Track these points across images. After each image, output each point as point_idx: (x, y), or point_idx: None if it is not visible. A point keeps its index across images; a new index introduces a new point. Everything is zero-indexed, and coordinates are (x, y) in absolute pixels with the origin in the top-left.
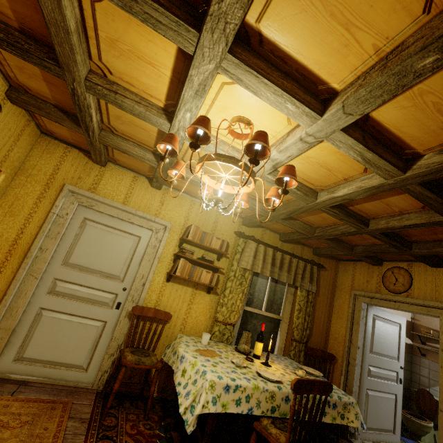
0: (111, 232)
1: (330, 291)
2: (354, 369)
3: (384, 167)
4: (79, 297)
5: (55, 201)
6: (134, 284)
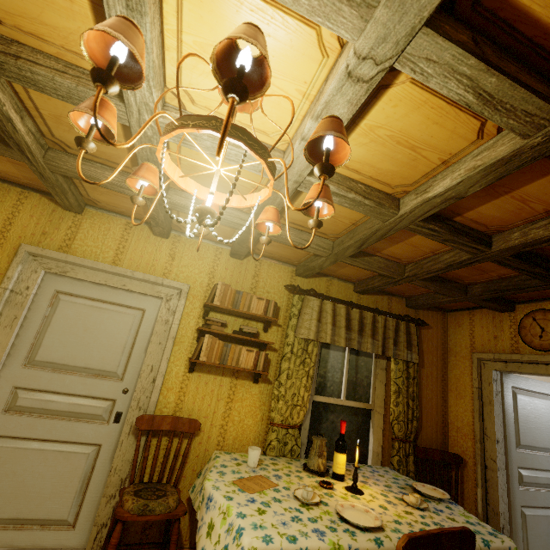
0: (98, 307)
1: (440, 357)
2: (497, 477)
3: (522, 106)
4: (55, 412)
5: (7, 271)
6: (139, 381)
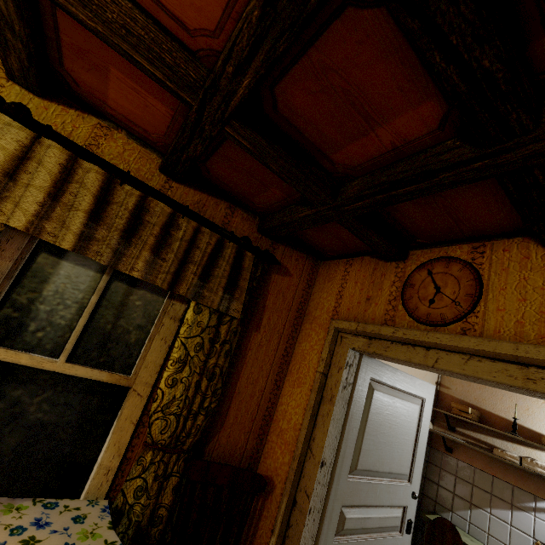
0: None
1: (290, 321)
2: (303, 525)
3: None
4: None
5: None
6: None
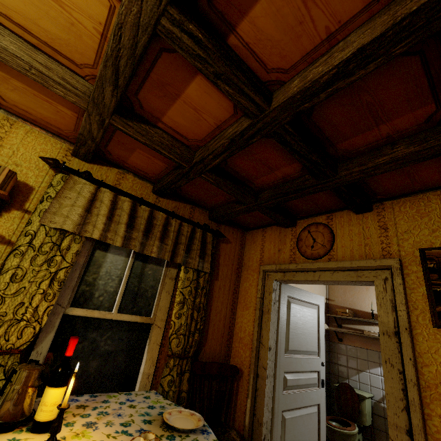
0: None
1: (234, 271)
2: (265, 385)
3: None
4: None
5: None
6: None
